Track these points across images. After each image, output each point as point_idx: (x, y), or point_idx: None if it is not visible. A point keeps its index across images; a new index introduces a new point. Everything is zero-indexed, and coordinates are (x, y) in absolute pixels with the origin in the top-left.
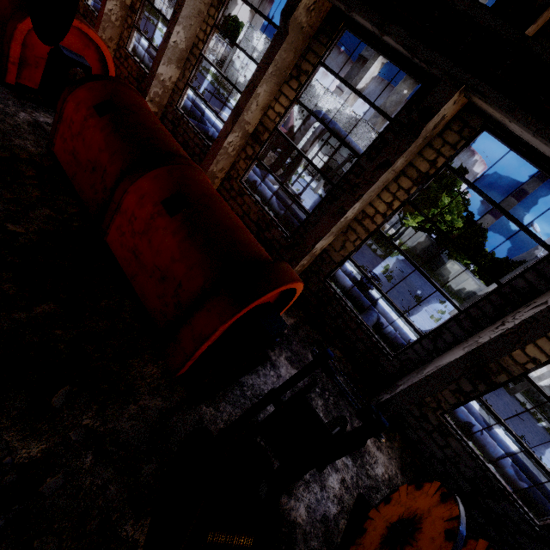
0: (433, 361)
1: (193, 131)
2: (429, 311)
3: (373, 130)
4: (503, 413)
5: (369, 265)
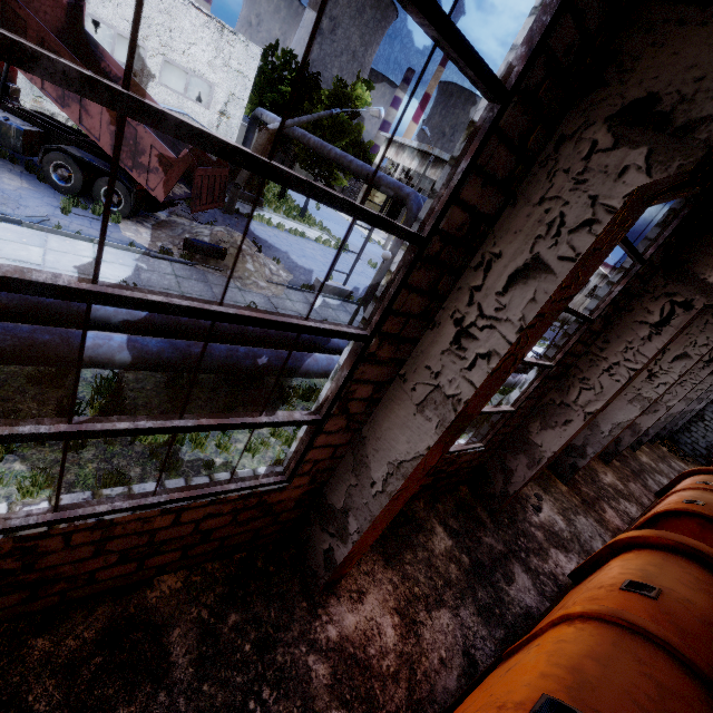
0: None
1: None
2: None
3: (210, 19)
4: None
5: None
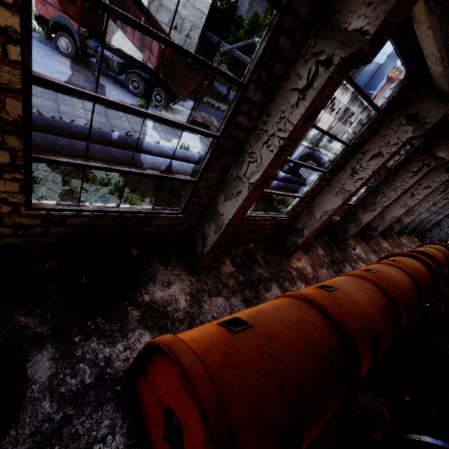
0: None
1: None
2: None
3: None
4: None
5: None
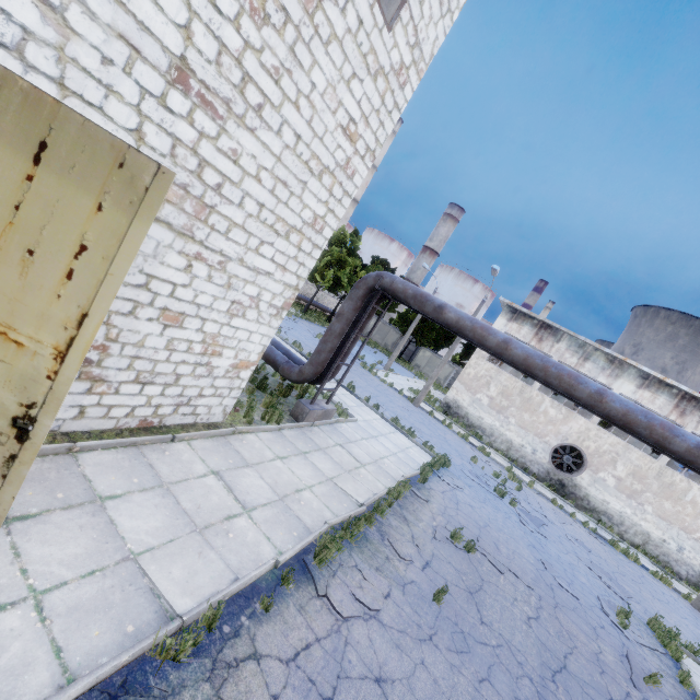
0: None
1: None
2: None
3: None
4: (365, 390)
5: None
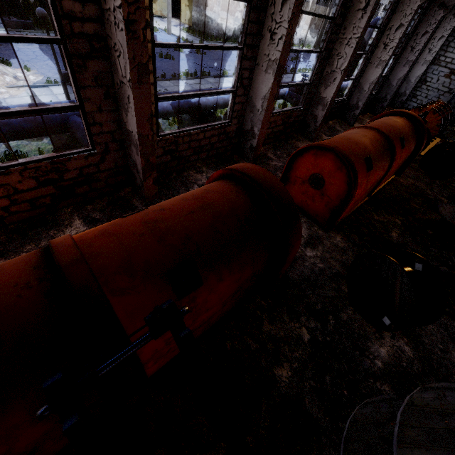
0: (361, 83)
1: (201, 131)
2: (186, 50)
3: None
4: None
5: (158, 63)
